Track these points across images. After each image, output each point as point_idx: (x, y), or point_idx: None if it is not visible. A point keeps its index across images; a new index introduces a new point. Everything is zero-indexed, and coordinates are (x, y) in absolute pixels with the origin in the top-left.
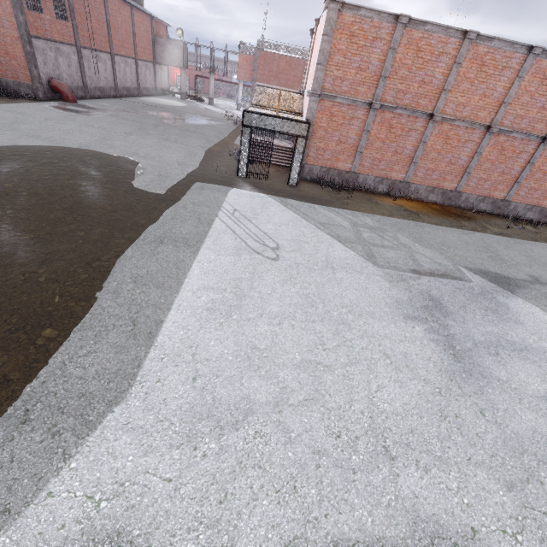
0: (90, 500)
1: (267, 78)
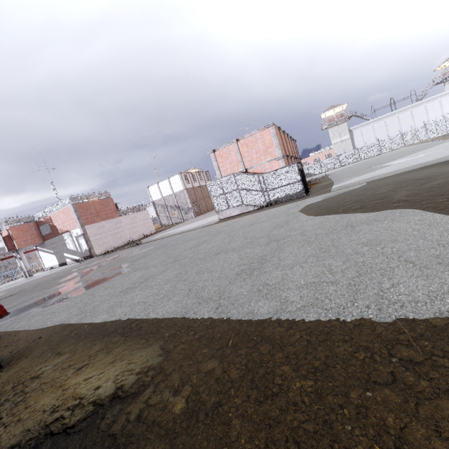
0: None
1: (91, 219)
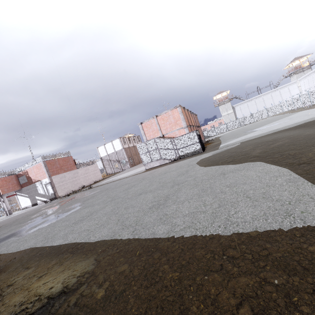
0: None
1: (56, 171)
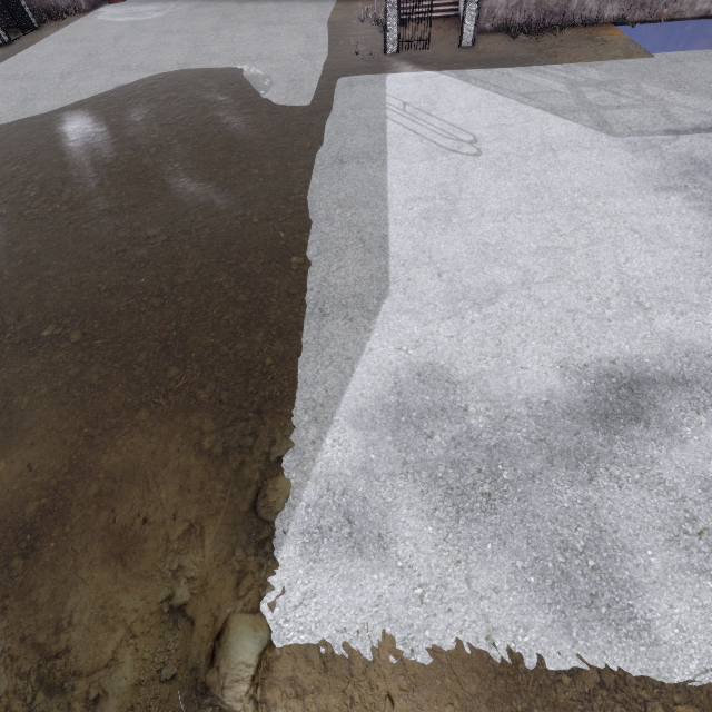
0: (400, 350)
1: None
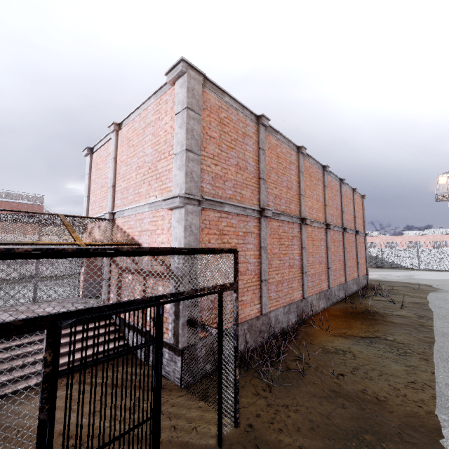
0: None
1: None
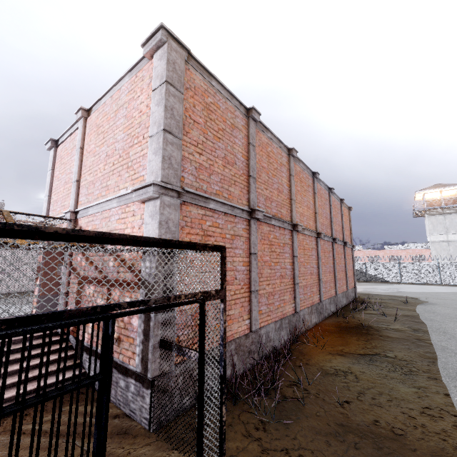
0: None
1: None
